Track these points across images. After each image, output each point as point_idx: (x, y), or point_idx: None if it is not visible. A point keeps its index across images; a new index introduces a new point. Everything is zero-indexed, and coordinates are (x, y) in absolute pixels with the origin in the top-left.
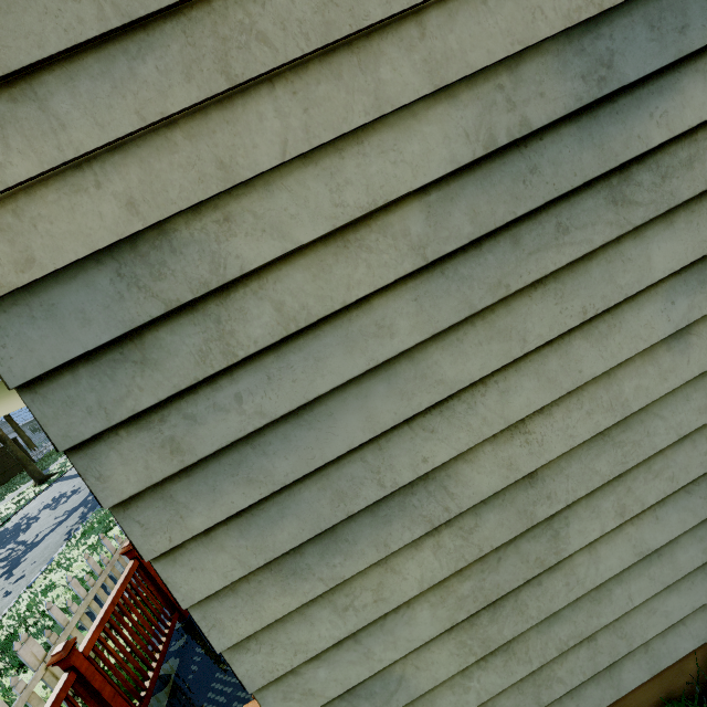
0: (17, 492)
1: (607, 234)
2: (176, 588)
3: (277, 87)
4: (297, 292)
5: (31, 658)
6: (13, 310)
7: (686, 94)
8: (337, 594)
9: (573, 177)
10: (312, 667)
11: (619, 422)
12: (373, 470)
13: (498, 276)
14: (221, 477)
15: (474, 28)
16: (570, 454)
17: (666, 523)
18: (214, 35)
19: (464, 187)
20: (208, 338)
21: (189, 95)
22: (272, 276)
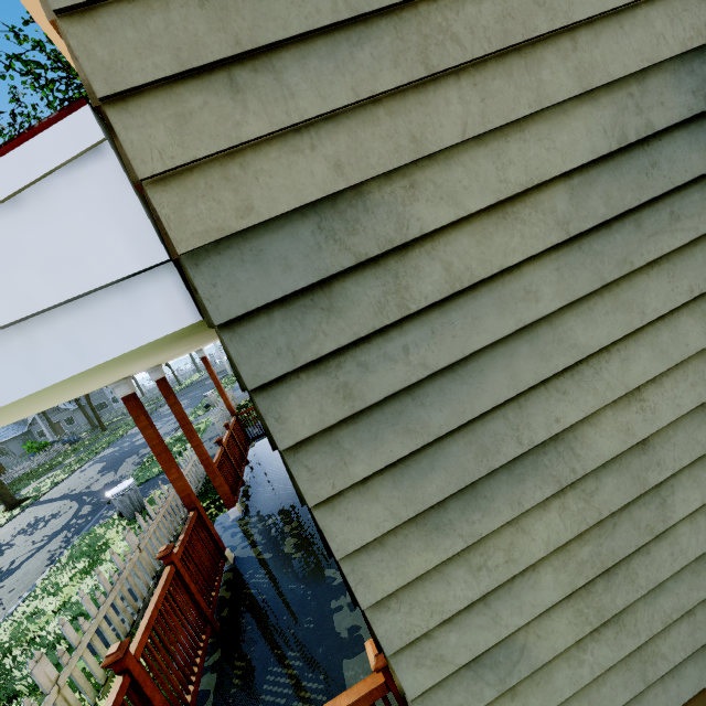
0: None
1: None
2: (331, 537)
3: (462, 79)
4: (463, 255)
5: (44, 679)
6: (227, 253)
7: None
8: (472, 553)
9: (685, 173)
10: (444, 631)
11: None
12: (513, 427)
13: (624, 254)
14: (383, 426)
15: (613, 46)
16: (676, 423)
17: None
18: (418, 33)
19: (600, 174)
20: (386, 291)
21: (395, 79)
22: (443, 239)
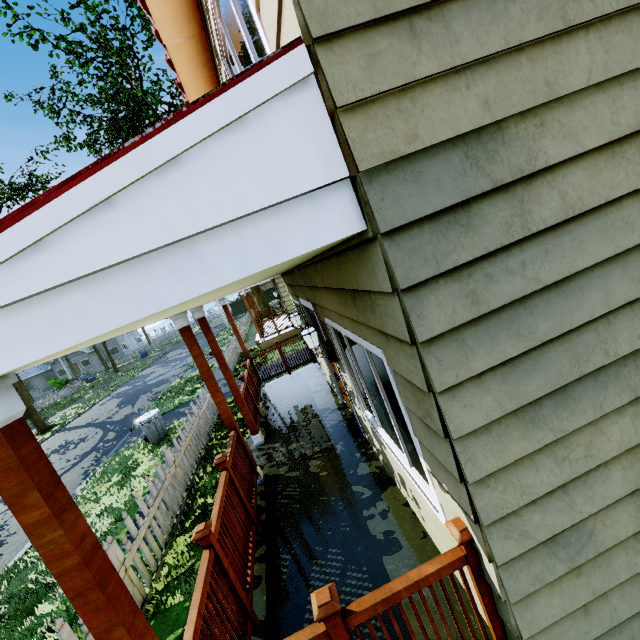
0: None
1: None
2: (450, 420)
3: (590, 33)
4: (577, 186)
5: (115, 559)
6: (393, 173)
7: None
8: (558, 446)
9: None
10: (529, 511)
11: None
12: (602, 340)
13: None
14: (499, 329)
15: None
16: None
17: None
18: None
19: None
20: (513, 214)
21: (538, 30)
22: (561, 172)
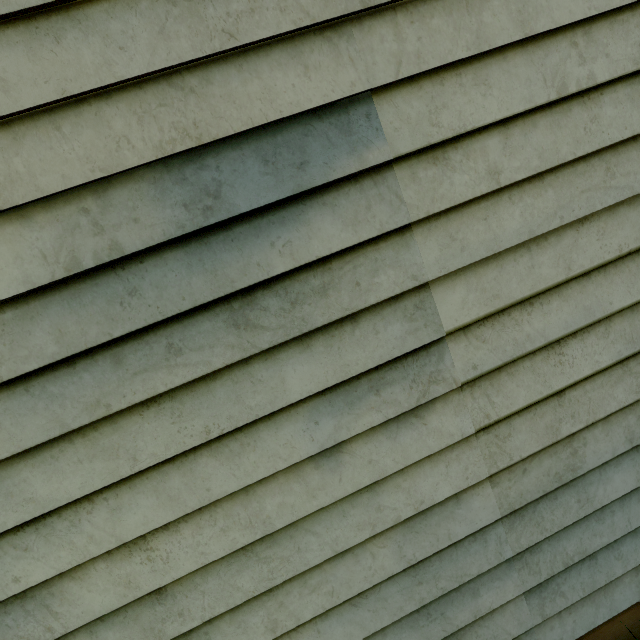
0: None
1: (228, 357)
2: None
3: None
4: None
5: None
6: None
7: (313, 225)
8: None
9: (182, 300)
10: None
11: (264, 537)
12: None
13: (97, 395)
14: None
15: (46, 152)
16: (207, 570)
17: (330, 636)
18: None
19: (48, 306)
20: None
21: None
22: None
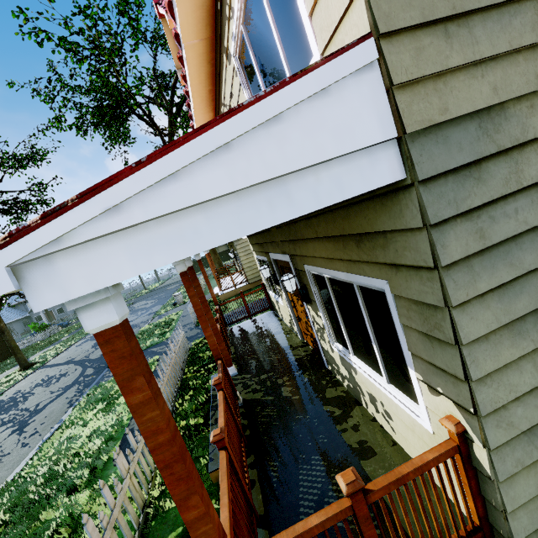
0: (2, 375)
1: None
2: (461, 329)
3: None
4: None
5: (122, 468)
6: (429, 136)
7: None
8: (536, 354)
9: None
10: (514, 405)
11: None
12: None
13: None
14: (497, 259)
15: None
16: None
17: None
18: None
19: None
20: (510, 172)
21: (531, 38)
22: None
